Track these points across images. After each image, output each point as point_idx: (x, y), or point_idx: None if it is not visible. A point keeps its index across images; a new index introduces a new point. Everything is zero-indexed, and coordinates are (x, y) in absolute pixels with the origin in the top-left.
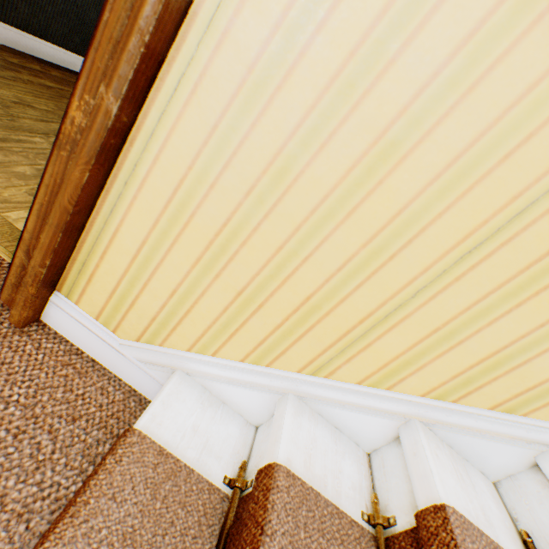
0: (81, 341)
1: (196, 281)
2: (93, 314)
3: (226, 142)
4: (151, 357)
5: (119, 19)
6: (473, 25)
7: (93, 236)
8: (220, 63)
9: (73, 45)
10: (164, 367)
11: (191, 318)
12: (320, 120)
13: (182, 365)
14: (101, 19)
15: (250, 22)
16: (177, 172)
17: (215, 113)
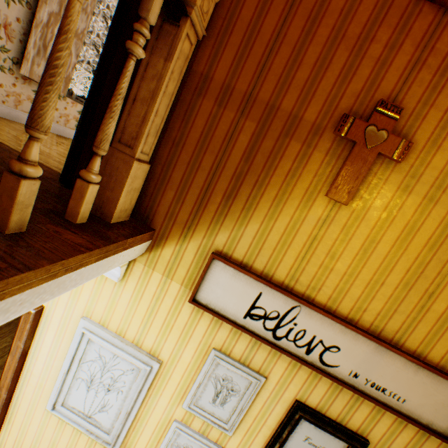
0: None
1: None
2: None
3: (19, 443)
4: None
5: None
6: (58, 421)
7: None
8: (14, 428)
9: None
10: None
11: None
12: (38, 438)
13: None
14: None
15: (18, 421)
16: None
17: (15, 437)
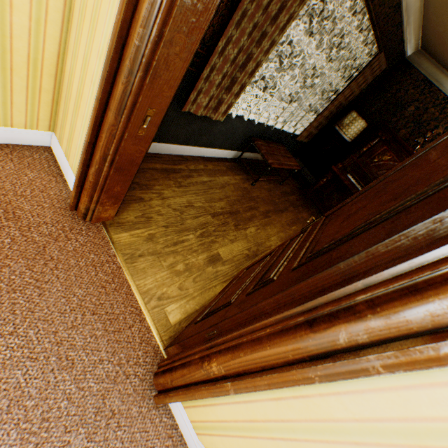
0: (179, 421)
1: None
2: (189, 417)
3: (287, 430)
4: None
5: (247, 360)
6: None
7: None
8: (295, 402)
9: (224, 146)
10: None
11: None
12: None
13: None
14: (239, 348)
15: (318, 404)
16: (254, 415)
17: (285, 415)
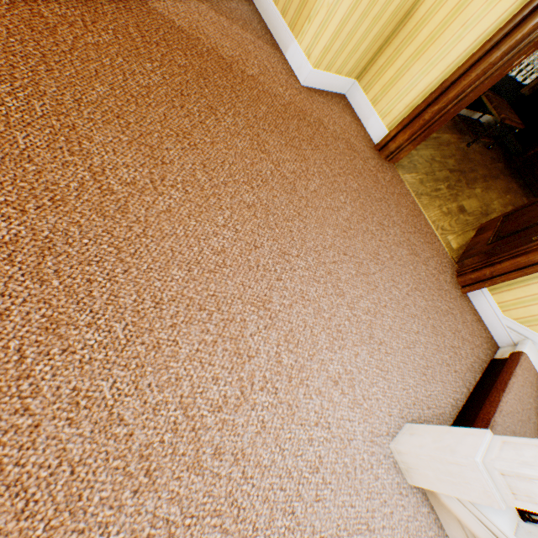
0: (479, 307)
1: None
2: (496, 301)
3: None
4: (515, 328)
5: None
6: None
7: (528, 277)
8: None
9: None
10: (519, 335)
11: None
12: None
13: (532, 338)
14: None
15: None
16: None
17: None
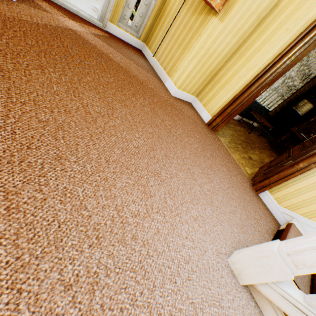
0: (266, 202)
1: (312, 200)
2: (274, 197)
3: None
4: (286, 212)
5: None
6: None
7: (286, 183)
8: None
9: None
10: (289, 216)
11: (305, 207)
12: None
13: (296, 217)
14: (315, 154)
15: None
16: None
17: None
